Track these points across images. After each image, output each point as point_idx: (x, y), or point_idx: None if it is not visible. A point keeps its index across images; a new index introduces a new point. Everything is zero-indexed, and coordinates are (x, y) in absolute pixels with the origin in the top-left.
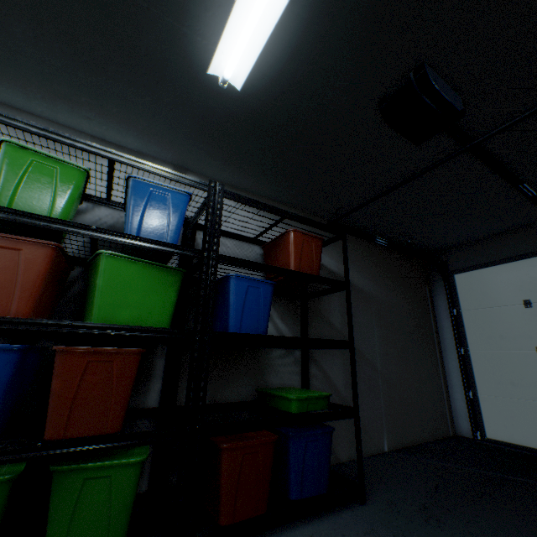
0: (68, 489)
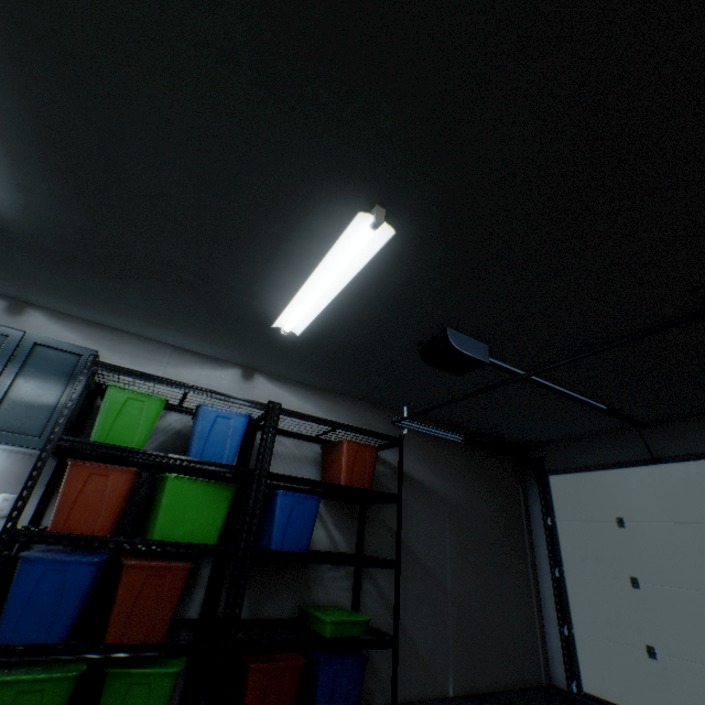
0: (117, 691)
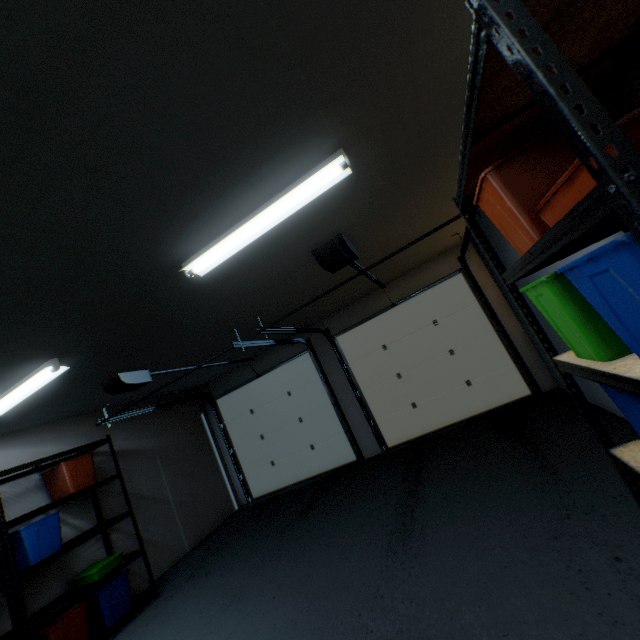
0: None
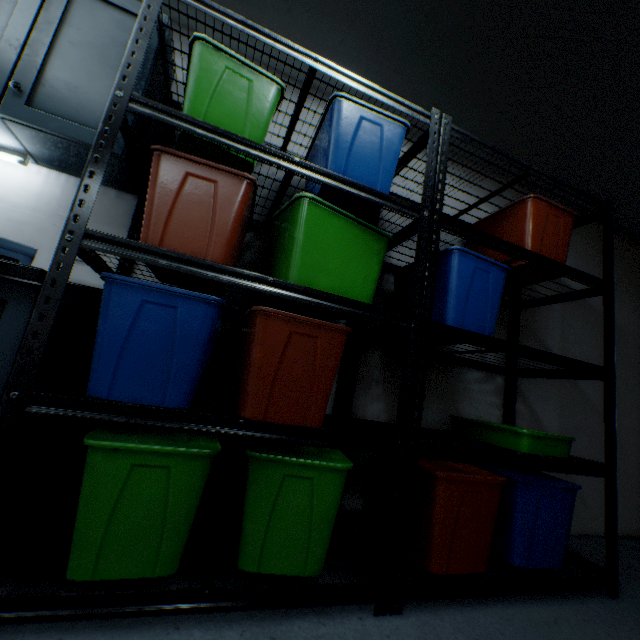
0: (266, 482)
